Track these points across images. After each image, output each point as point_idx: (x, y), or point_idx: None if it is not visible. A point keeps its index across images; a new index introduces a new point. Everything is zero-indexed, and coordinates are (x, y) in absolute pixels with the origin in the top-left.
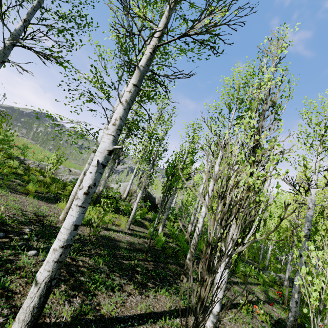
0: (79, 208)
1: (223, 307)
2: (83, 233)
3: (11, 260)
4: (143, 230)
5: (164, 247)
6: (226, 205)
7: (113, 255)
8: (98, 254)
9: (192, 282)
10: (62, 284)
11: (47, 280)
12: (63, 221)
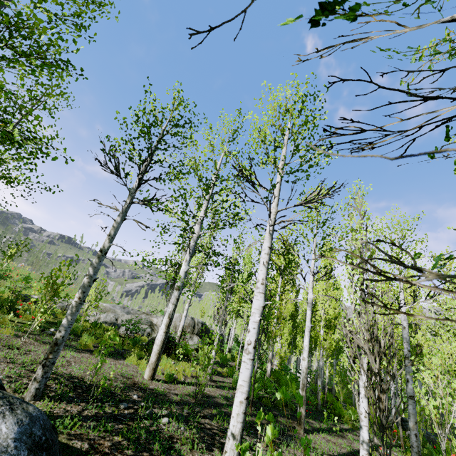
0: (252, 361)
1: (350, 455)
2: (179, 393)
3: (158, 430)
4: (223, 379)
5: (257, 397)
6: (382, 347)
7: (224, 414)
8: (212, 415)
9: (309, 434)
10: (213, 447)
11: (241, 431)
12: (150, 380)
